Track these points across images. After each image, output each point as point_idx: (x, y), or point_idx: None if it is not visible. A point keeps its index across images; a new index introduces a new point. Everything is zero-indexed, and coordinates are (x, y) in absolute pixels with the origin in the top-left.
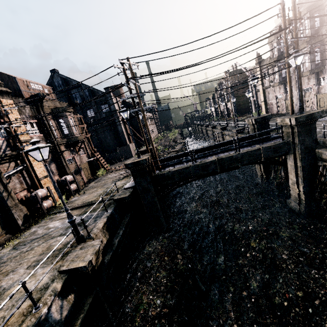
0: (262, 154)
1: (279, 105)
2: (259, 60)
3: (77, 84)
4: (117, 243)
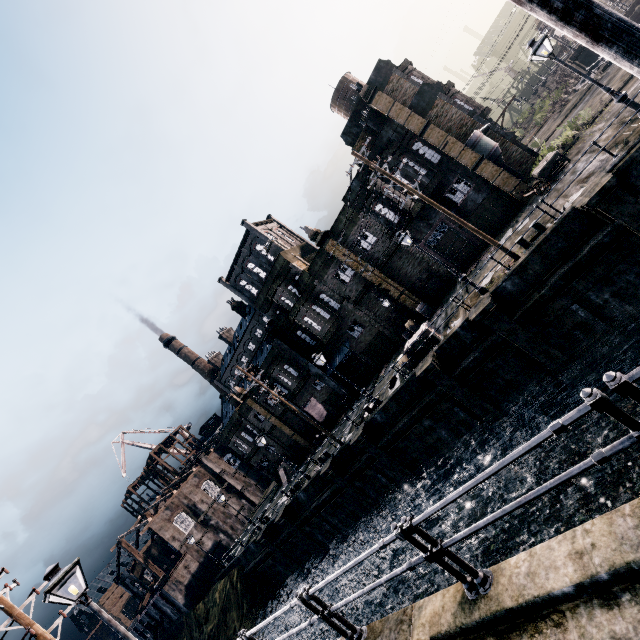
0: None
1: None
2: None
3: None
4: None
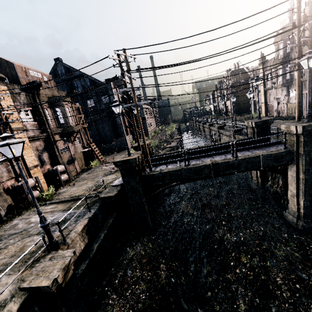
0: (262, 162)
1: (280, 108)
2: (263, 60)
3: (80, 73)
4: (95, 249)
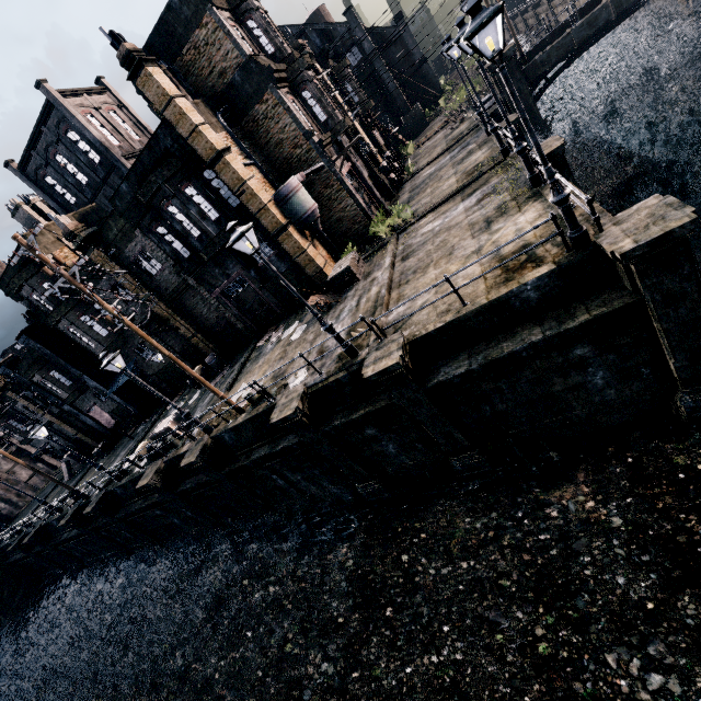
0: None
1: None
2: None
3: (298, 31)
4: None
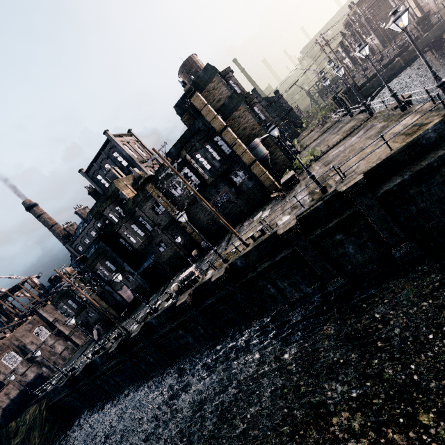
0: (431, 37)
1: None
2: None
3: None
4: None
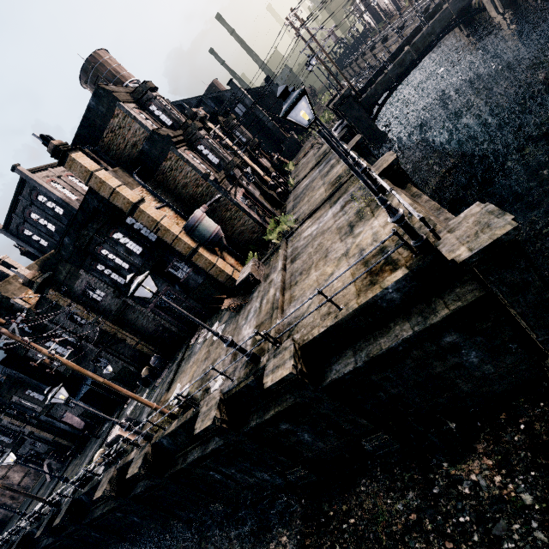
0: (452, 11)
1: None
2: None
3: (197, 100)
4: None
